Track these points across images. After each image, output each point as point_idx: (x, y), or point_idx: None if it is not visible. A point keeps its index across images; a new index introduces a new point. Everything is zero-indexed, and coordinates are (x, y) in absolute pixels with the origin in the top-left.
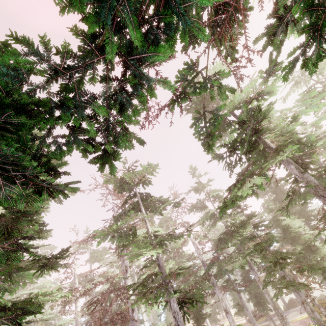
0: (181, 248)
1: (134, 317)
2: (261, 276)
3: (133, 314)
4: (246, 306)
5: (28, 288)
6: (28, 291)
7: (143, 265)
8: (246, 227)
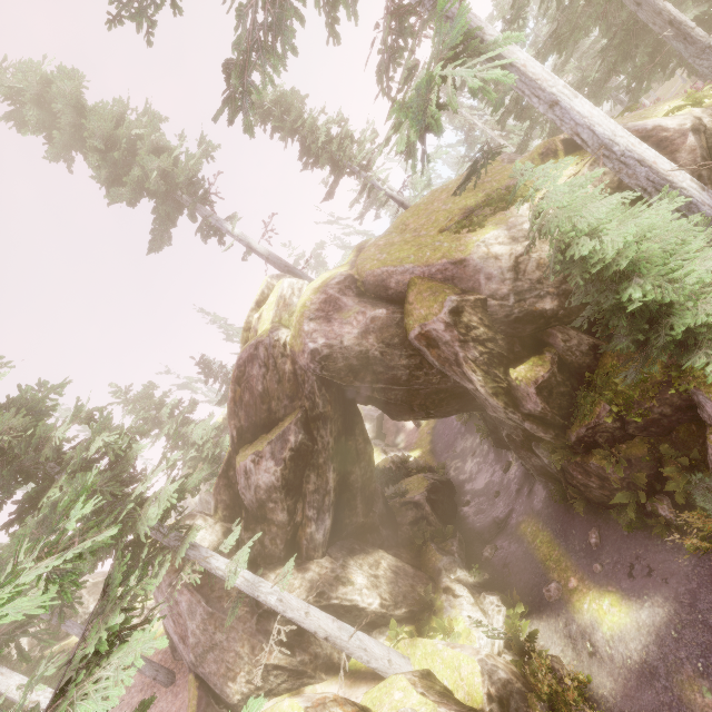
0: None
1: None
2: None
3: None
4: None
5: None
6: None
7: None
8: None
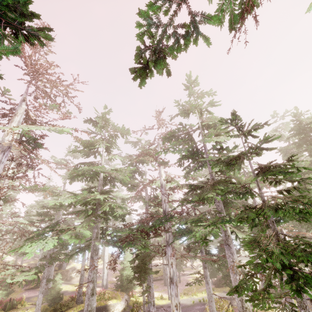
0: (144, 188)
1: None
2: (238, 263)
3: None
4: (208, 279)
5: None
6: None
7: (120, 198)
8: (238, 169)
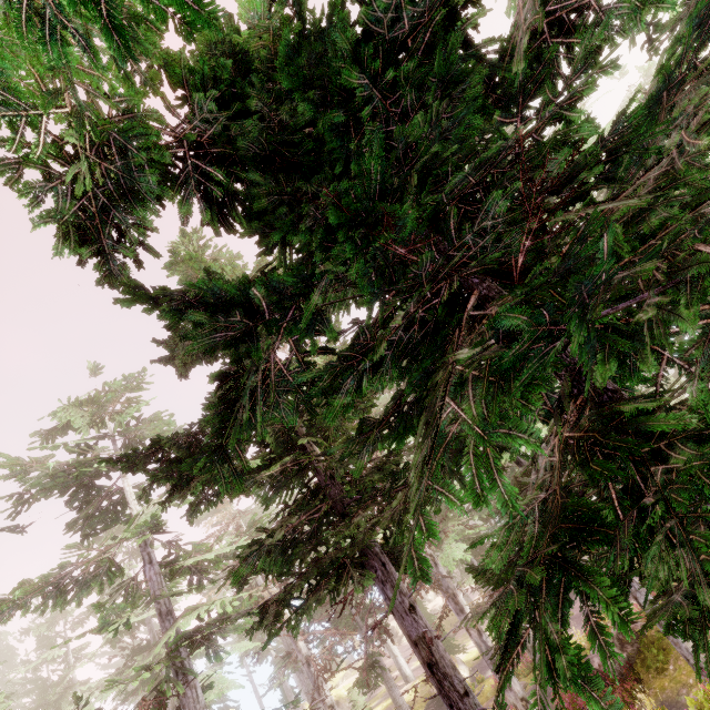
0: None
1: (442, 573)
2: None
3: (439, 570)
4: None
5: (132, 613)
6: (137, 617)
7: None
8: None
